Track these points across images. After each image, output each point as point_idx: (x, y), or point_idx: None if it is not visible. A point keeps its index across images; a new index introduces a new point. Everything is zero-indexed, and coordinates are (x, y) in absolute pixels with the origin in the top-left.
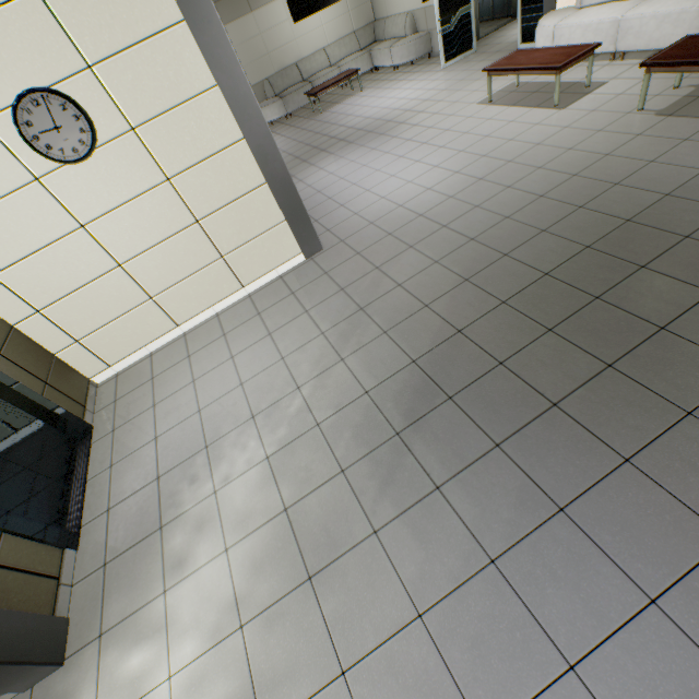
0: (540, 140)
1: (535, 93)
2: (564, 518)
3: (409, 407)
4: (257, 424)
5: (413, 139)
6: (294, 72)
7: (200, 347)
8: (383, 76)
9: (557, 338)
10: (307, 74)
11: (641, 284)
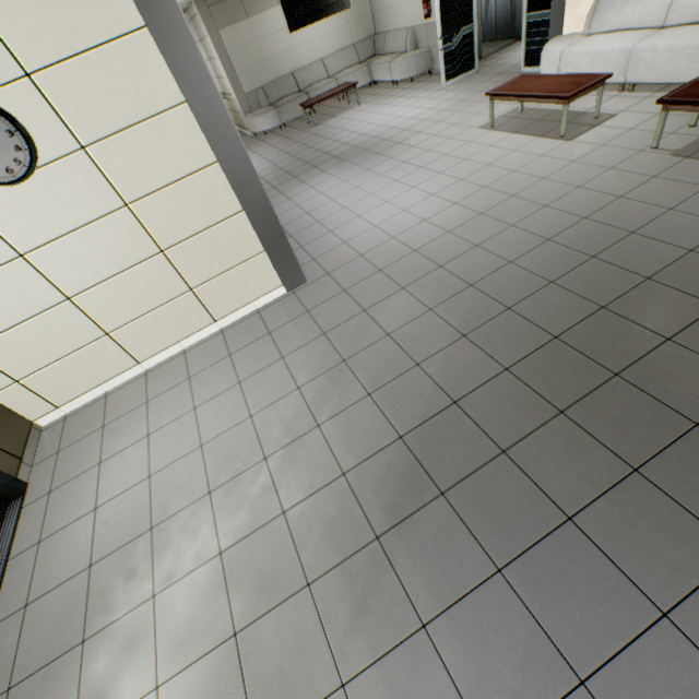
0: (545, 174)
1: (540, 121)
2: (586, 697)
3: (392, 501)
4: (213, 503)
5: (410, 161)
6: (290, 82)
7: (161, 391)
8: (382, 91)
9: (570, 423)
10: (303, 85)
11: (668, 362)
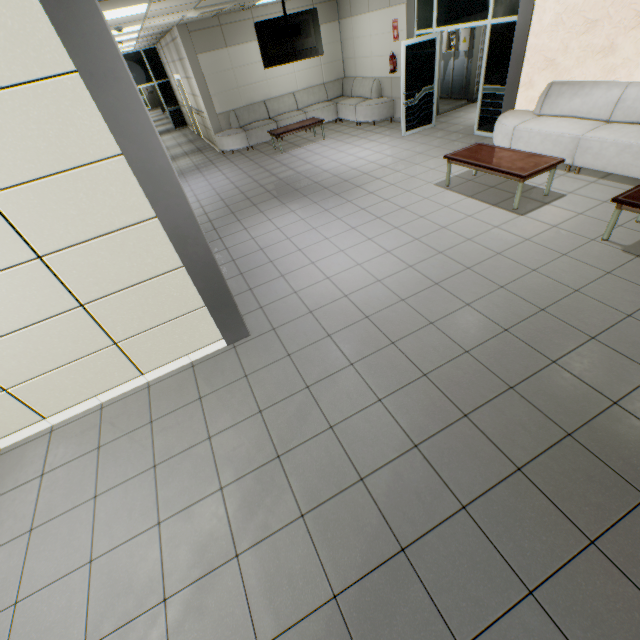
0: (500, 248)
1: (493, 188)
2: None
3: None
4: None
5: (367, 209)
6: (261, 109)
7: (62, 462)
8: (346, 129)
9: (543, 615)
10: (274, 113)
11: None
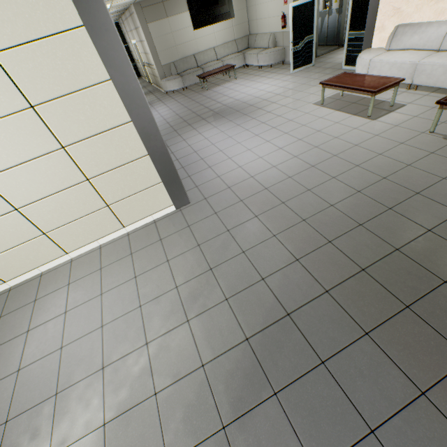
0: (357, 142)
1: (354, 103)
2: None
3: (237, 395)
4: (104, 377)
5: (266, 122)
6: (192, 60)
7: (79, 277)
8: (251, 72)
9: (373, 344)
10: (200, 63)
11: (446, 301)
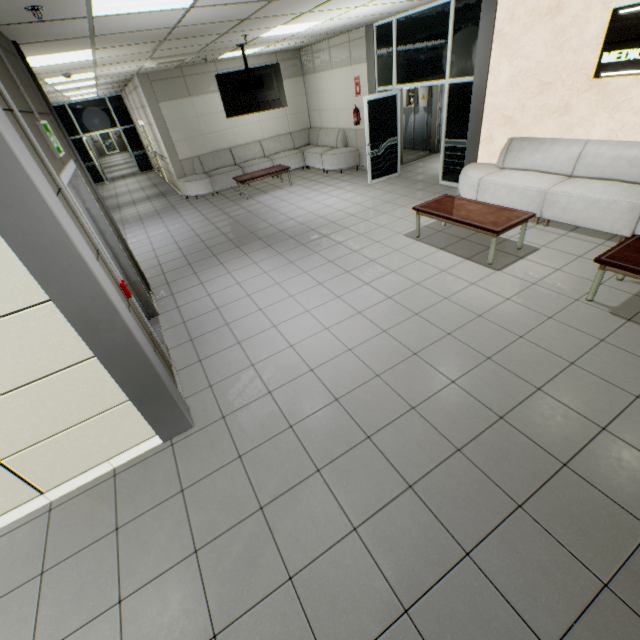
0: (480, 309)
1: (464, 240)
2: None
3: None
4: None
5: (336, 261)
6: (227, 155)
7: None
8: (313, 176)
9: None
10: (240, 160)
11: None
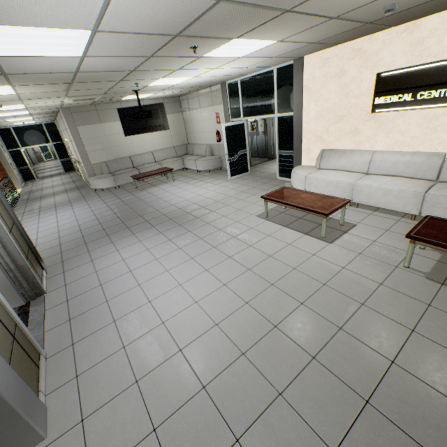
0: (324, 278)
1: (301, 218)
2: None
3: None
4: None
5: (205, 238)
6: (127, 161)
7: None
8: (190, 174)
9: None
10: (137, 164)
11: None
